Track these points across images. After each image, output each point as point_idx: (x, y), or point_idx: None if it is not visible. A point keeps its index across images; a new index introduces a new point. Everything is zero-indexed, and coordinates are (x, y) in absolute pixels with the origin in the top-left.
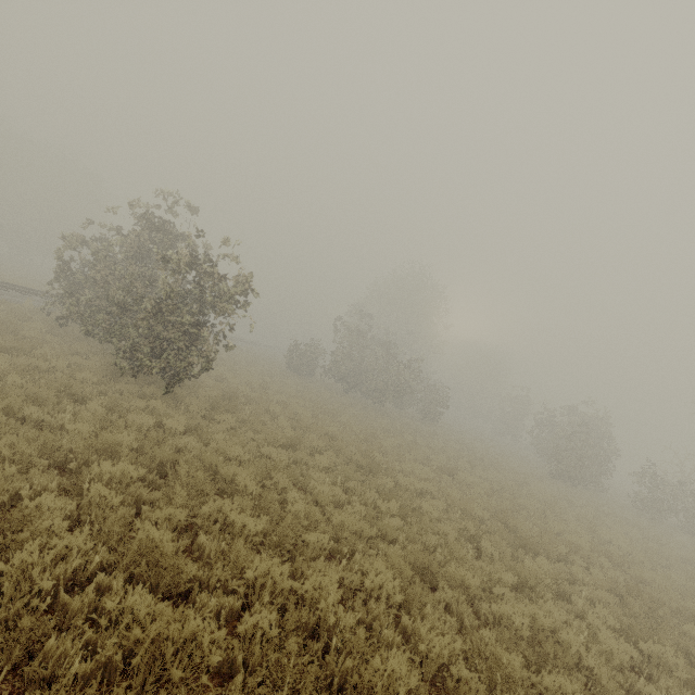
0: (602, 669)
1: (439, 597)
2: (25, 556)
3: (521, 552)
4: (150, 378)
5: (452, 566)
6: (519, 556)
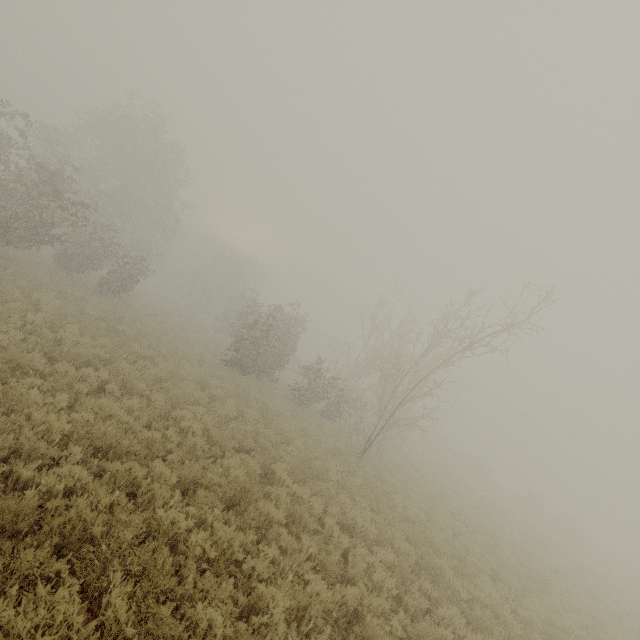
0: None
1: None
2: None
3: None
4: None
5: None
6: None
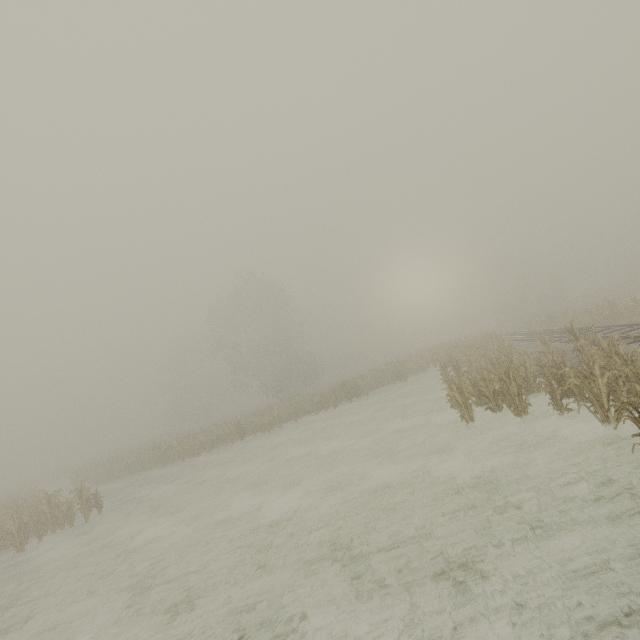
0: None
1: None
2: None
3: None
4: None
5: None
6: None
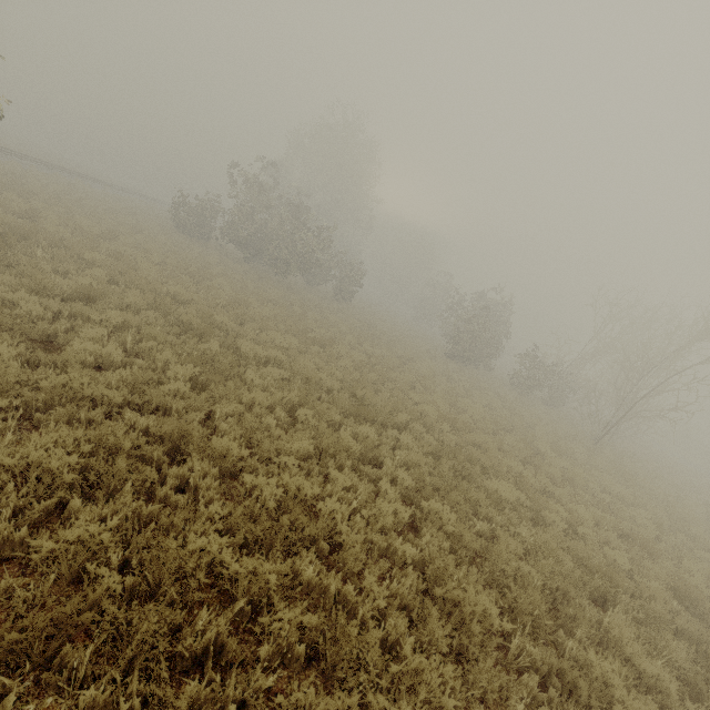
0: (352, 535)
1: (177, 472)
2: None
3: (352, 420)
4: None
5: (214, 436)
6: (348, 424)
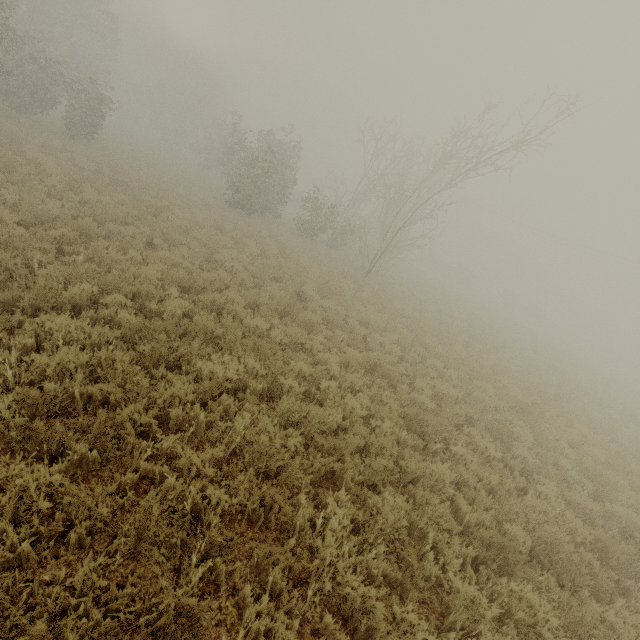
0: None
1: None
2: None
3: None
4: None
5: None
6: None
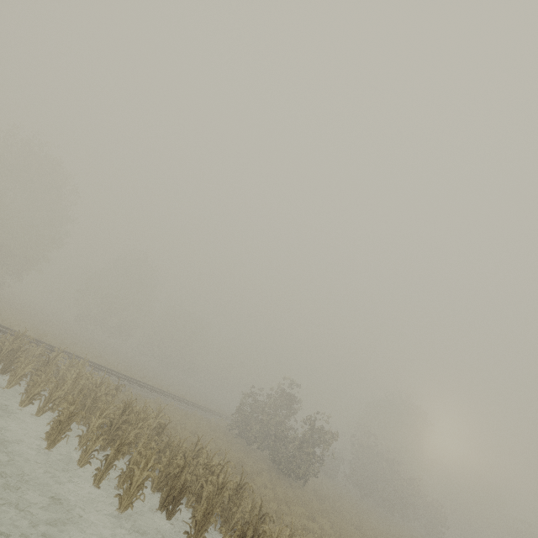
0: None
1: None
2: (334, 537)
3: None
4: (286, 476)
5: None
6: None
